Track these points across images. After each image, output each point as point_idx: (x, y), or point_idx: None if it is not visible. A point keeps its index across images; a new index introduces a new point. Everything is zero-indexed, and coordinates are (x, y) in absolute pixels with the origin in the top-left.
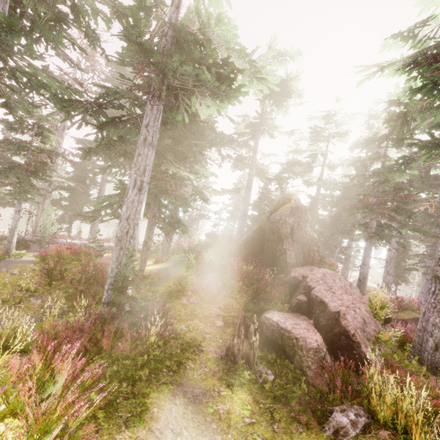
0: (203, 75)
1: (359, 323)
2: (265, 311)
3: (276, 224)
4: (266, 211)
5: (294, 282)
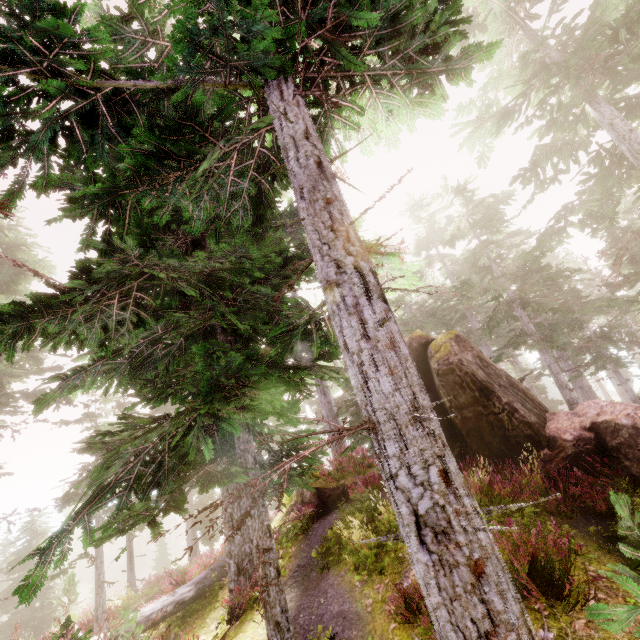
0: (422, 7)
1: None
2: None
3: (462, 370)
4: None
5: (591, 446)
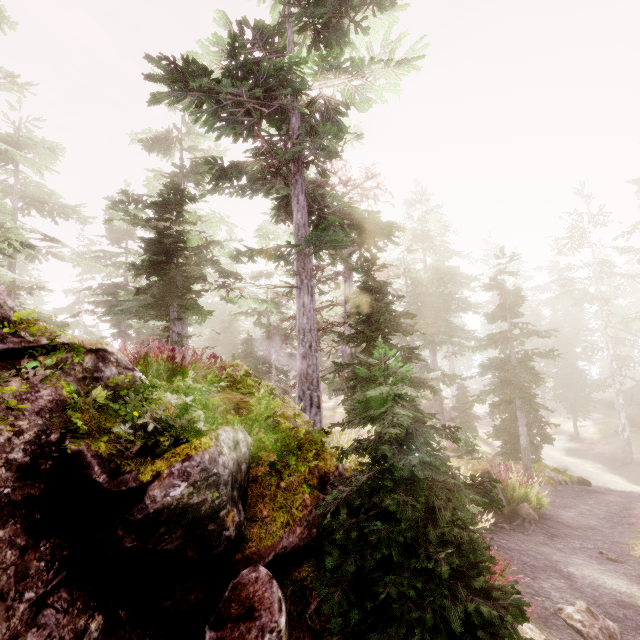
0: None
1: None
2: None
3: None
4: None
5: None
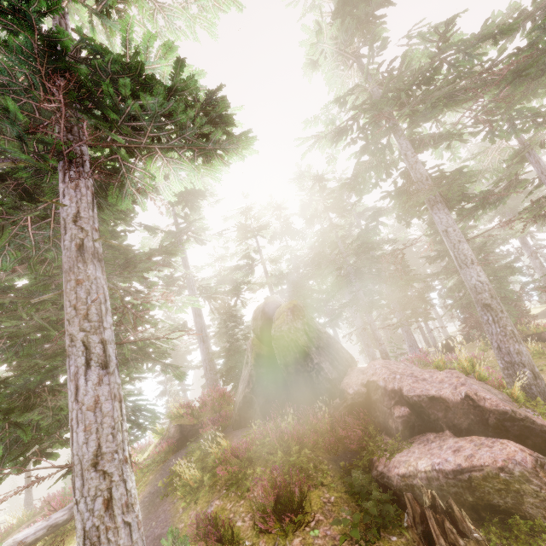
0: (184, 113)
1: (492, 394)
2: (369, 469)
3: (289, 337)
4: (239, 335)
5: (362, 399)
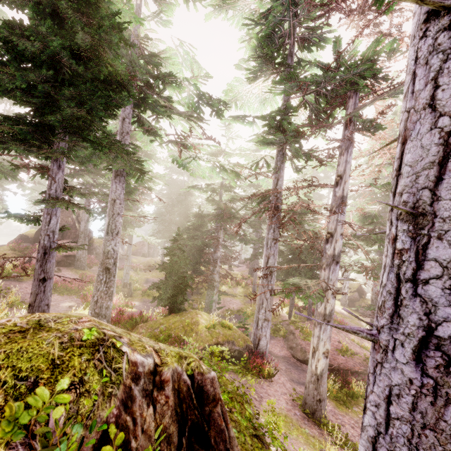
0: None
1: None
2: None
3: None
4: None
5: None
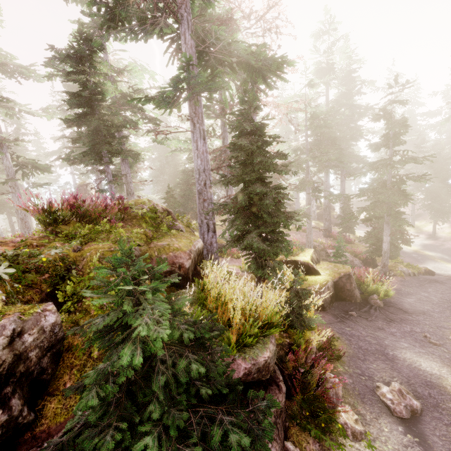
0: None
1: None
2: None
3: None
4: None
5: None
